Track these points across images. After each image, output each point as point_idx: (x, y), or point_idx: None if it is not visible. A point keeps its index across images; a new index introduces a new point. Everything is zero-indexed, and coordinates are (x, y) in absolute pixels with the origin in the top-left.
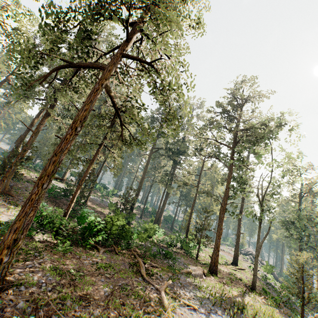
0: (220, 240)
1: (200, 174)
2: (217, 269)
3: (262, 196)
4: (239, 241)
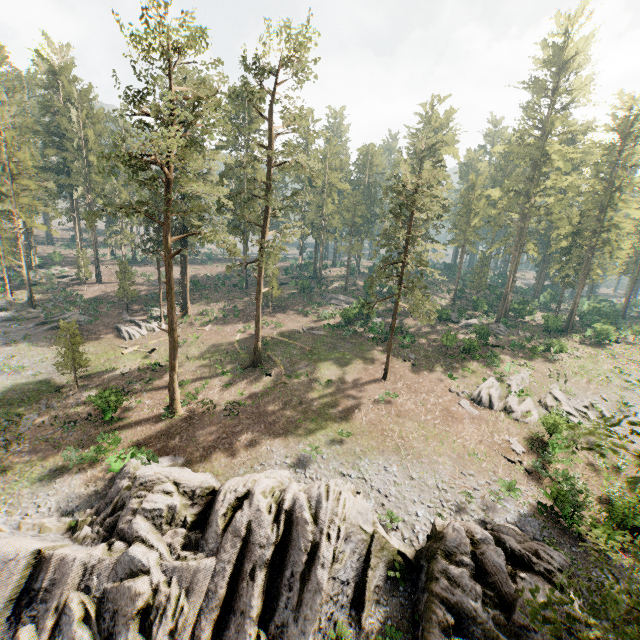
0: None
1: None
2: None
3: None
4: None
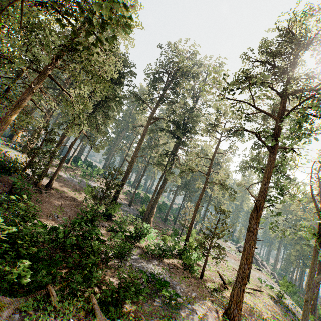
0: (249, 266)
1: (213, 158)
2: (241, 313)
3: (320, 200)
4: (254, 250)
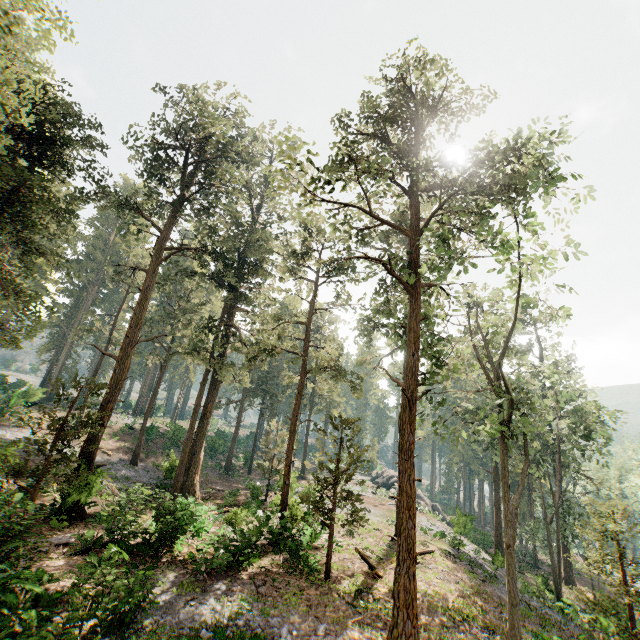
0: (414, 520)
1: (309, 321)
2: (417, 624)
3: (492, 365)
4: None
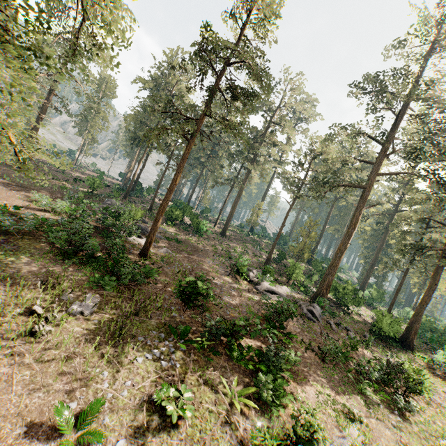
0: None
1: None
2: None
3: None
4: None
